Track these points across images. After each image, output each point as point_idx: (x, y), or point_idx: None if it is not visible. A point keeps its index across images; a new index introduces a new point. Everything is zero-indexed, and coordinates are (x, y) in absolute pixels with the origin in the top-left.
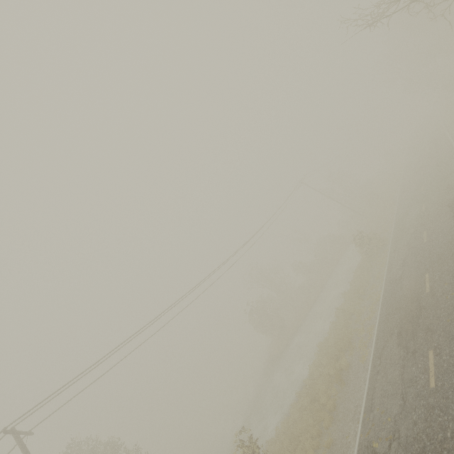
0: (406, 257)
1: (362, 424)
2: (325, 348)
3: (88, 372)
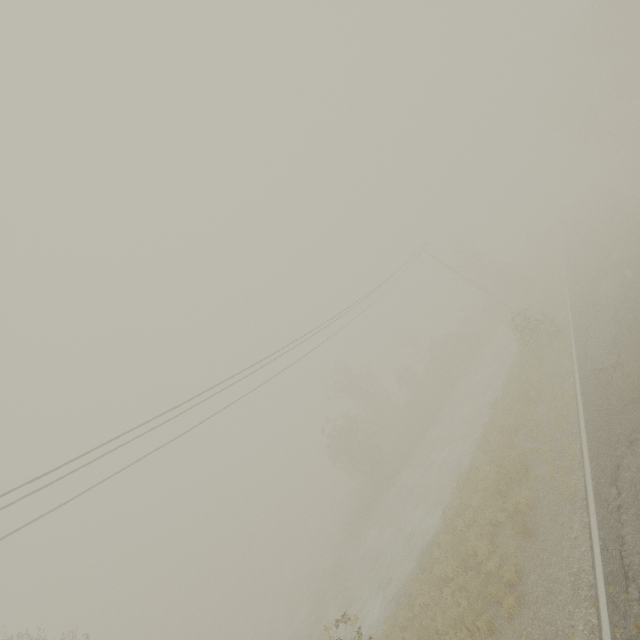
0: (618, 335)
1: (609, 607)
2: (471, 483)
3: (33, 492)
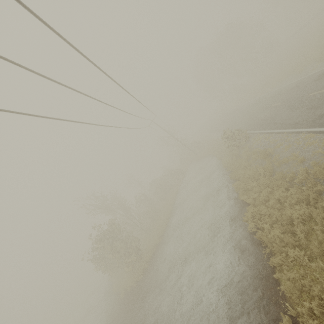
0: (311, 106)
1: None
2: (266, 210)
3: None
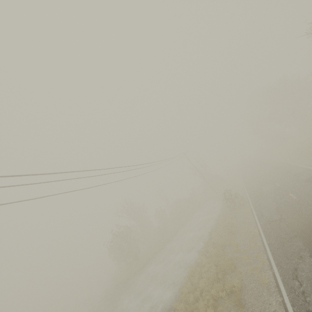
0: (279, 207)
1: None
2: (198, 274)
3: None
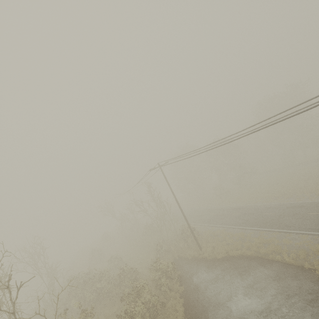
0: None
1: None
2: None
3: None
